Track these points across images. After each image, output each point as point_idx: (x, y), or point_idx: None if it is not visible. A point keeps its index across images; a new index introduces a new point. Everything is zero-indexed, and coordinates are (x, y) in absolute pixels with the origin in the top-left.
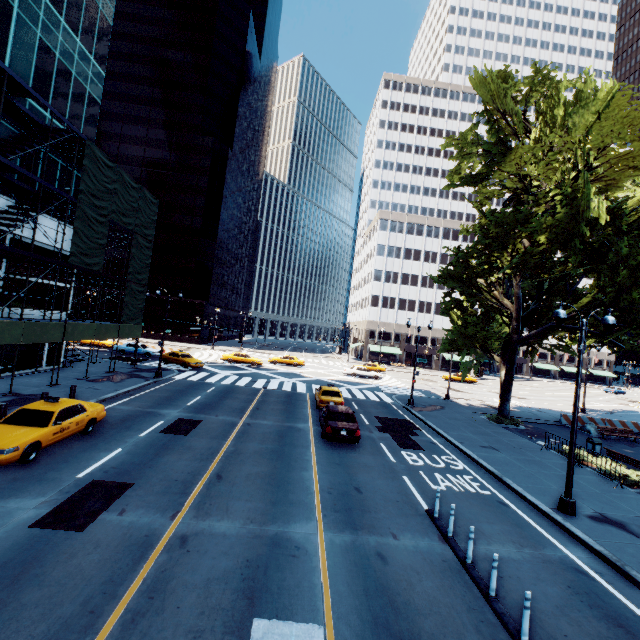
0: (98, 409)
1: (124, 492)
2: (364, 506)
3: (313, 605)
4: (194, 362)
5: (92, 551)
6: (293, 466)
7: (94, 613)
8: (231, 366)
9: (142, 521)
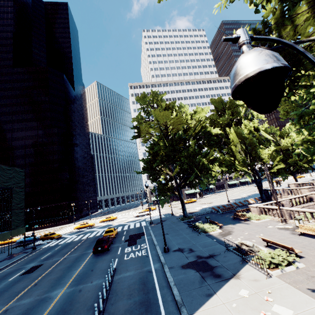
0: None
1: None
2: (89, 275)
3: (42, 313)
4: (56, 236)
5: None
6: (72, 270)
7: None
8: (78, 231)
9: None
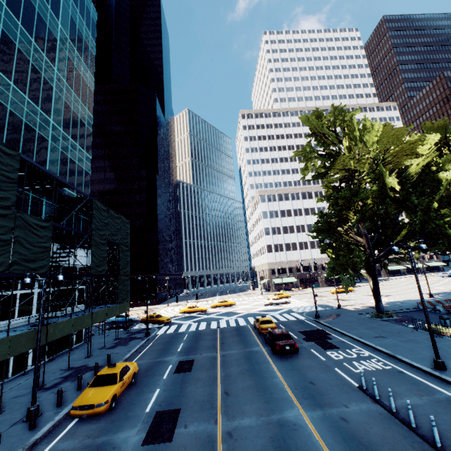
0: (135, 366)
1: (179, 414)
2: (320, 392)
3: None
4: (165, 319)
5: (185, 450)
6: (266, 377)
7: None
8: (188, 316)
9: (200, 429)
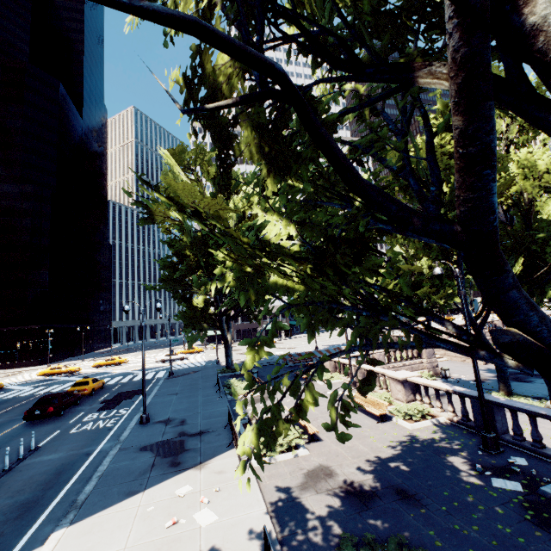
0: None
1: None
2: None
3: None
4: None
5: None
6: None
7: None
8: (43, 380)
9: None
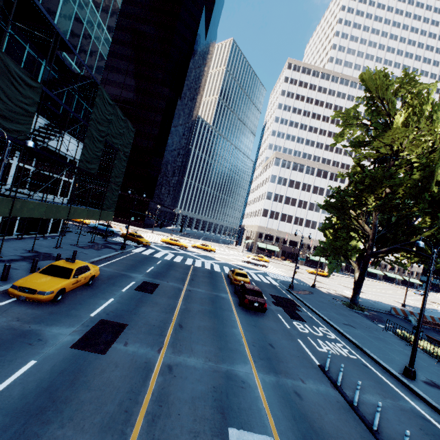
0: (96, 269)
1: (123, 330)
2: (278, 357)
3: (263, 423)
4: (145, 241)
5: (114, 369)
6: (226, 324)
7: (127, 412)
8: (167, 247)
9: (140, 352)
